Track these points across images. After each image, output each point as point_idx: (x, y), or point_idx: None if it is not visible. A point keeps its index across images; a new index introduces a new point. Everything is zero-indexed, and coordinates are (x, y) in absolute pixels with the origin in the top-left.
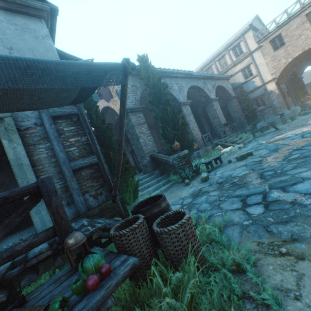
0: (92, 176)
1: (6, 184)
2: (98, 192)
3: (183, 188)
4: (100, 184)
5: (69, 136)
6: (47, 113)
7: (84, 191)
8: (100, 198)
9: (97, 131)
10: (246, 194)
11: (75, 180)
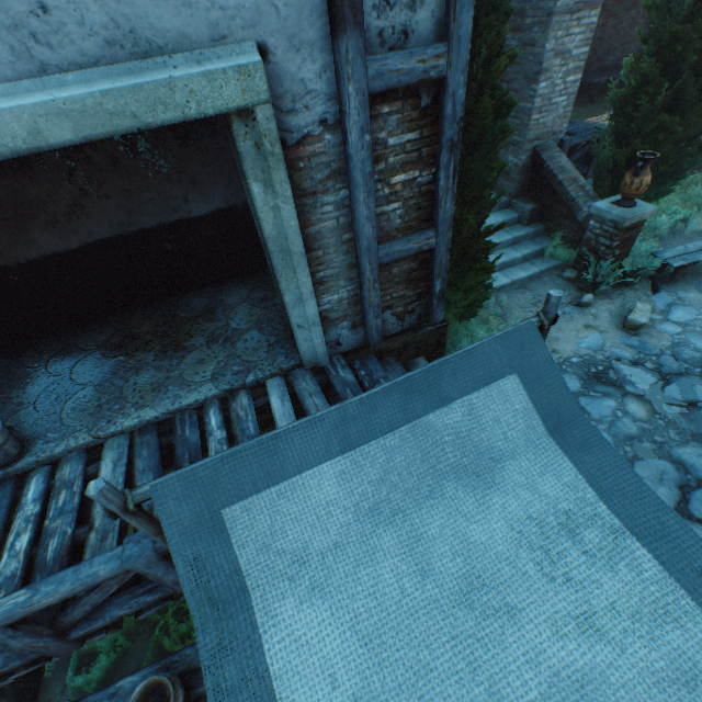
0: (408, 277)
1: (201, 182)
2: (408, 309)
3: (569, 311)
4: (418, 295)
5: (393, 168)
6: (360, 82)
7: (386, 305)
8: (407, 319)
9: (464, 133)
10: (701, 477)
11: (377, 289)
